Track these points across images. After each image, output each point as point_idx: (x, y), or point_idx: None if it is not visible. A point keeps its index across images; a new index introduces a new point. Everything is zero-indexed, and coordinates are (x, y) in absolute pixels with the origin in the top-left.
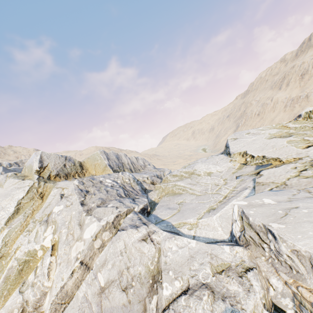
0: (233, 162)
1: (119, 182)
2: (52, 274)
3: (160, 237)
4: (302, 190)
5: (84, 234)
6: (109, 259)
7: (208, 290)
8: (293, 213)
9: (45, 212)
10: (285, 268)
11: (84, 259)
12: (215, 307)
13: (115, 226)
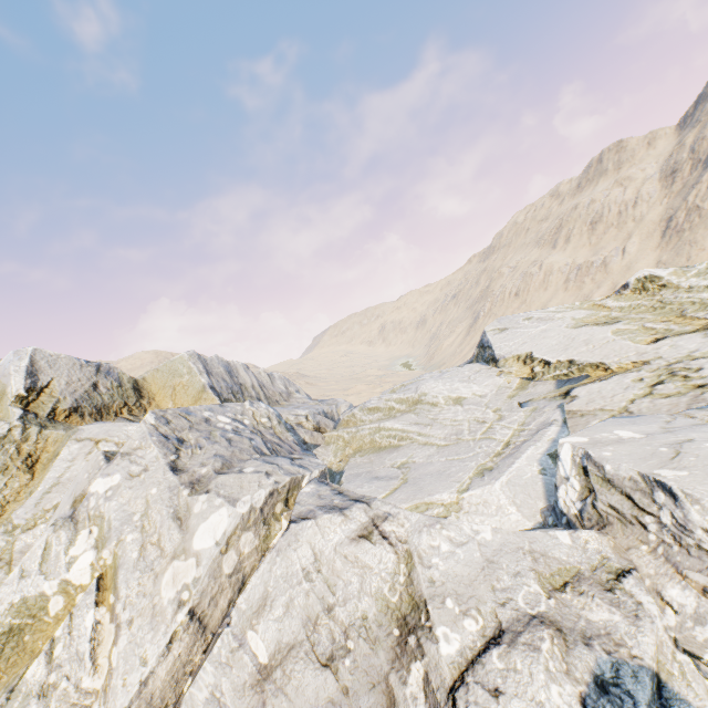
0: (506, 376)
1: (247, 424)
2: (101, 655)
3: (404, 526)
4: (677, 415)
5: (194, 541)
6: (275, 593)
7: (548, 628)
8: (691, 450)
9: (43, 504)
10: (699, 559)
11: (199, 605)
12: (574, 662)
13: (266, 518)
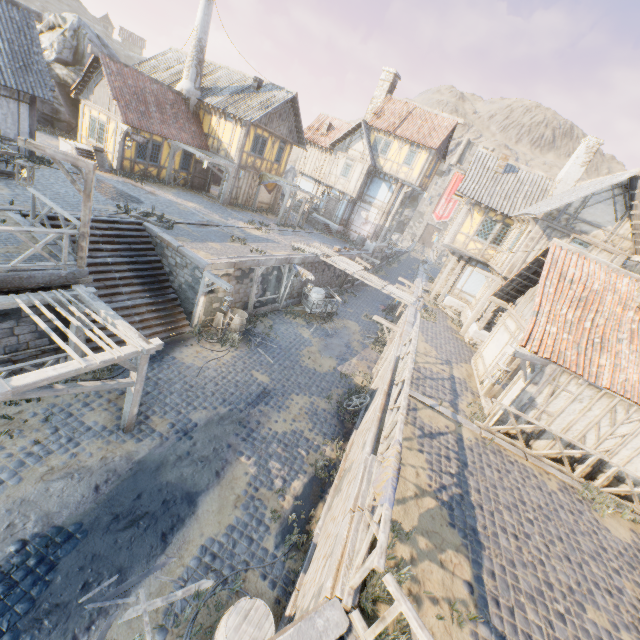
0: None
1: None
2: None
3: None
4: None
5: None
6: None
7: None
8: None
9: None
10: None
11: None
12: None
13: None
